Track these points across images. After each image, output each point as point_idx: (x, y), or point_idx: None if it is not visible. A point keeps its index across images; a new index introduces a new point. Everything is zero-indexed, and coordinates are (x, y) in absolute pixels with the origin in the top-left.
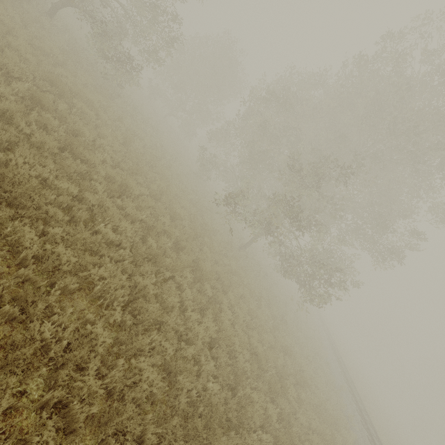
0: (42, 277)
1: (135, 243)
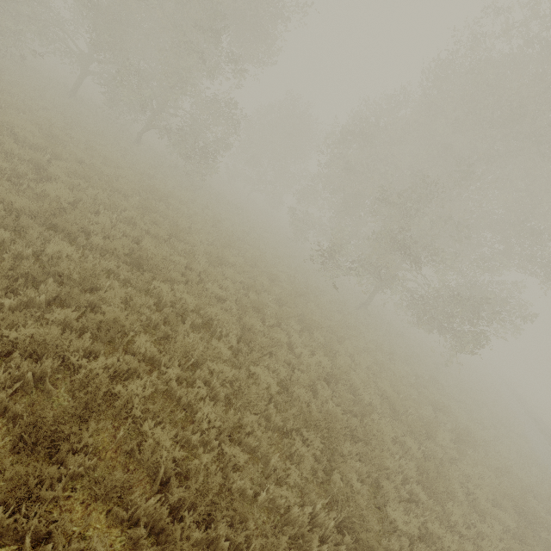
0: (177, 319)
1: (239, 300)
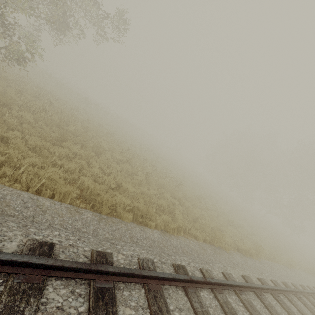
0: None
1: None
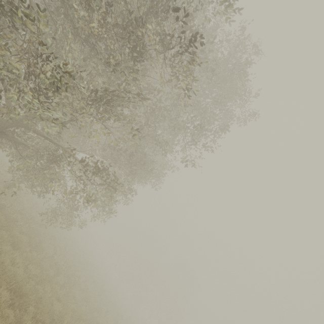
0: None
1: None
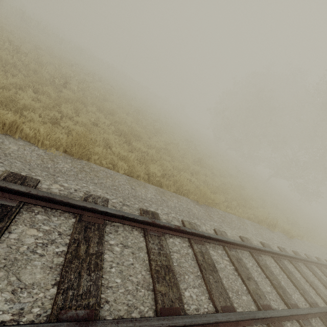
0: None
1: None
